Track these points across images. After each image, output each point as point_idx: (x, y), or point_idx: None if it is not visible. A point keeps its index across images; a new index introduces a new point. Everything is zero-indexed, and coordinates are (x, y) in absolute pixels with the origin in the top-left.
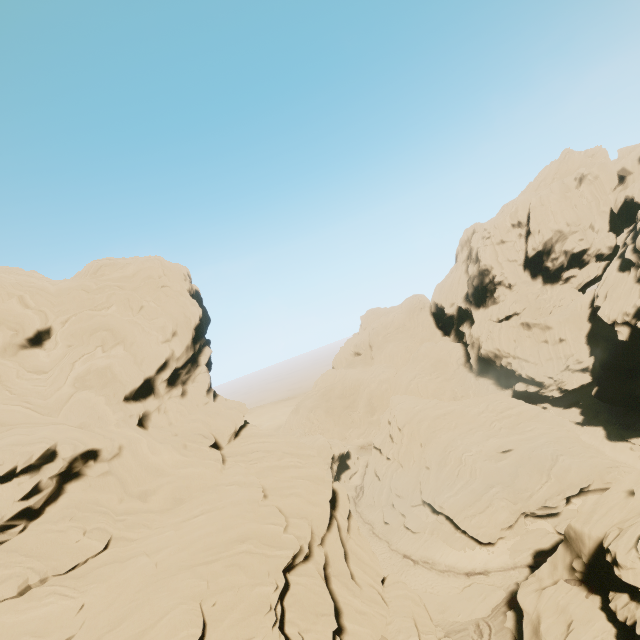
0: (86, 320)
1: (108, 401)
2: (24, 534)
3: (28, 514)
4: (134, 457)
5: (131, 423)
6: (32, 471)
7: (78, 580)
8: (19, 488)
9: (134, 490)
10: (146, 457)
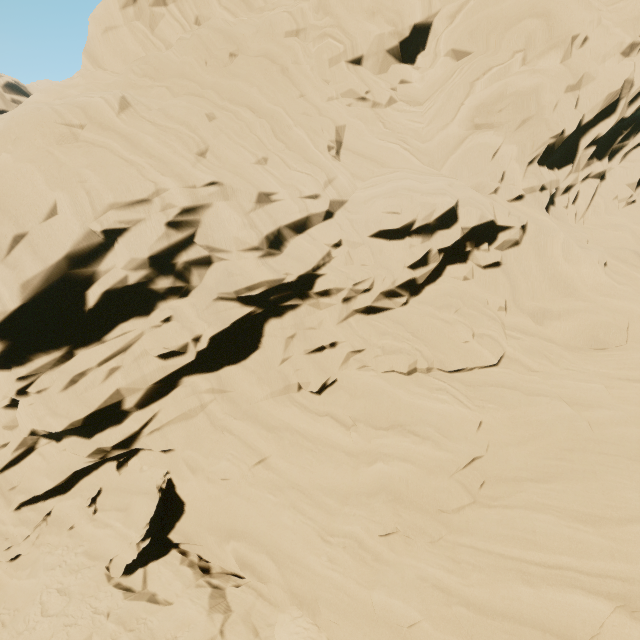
0: (495, 3)
1: (520, 155)
2: (406, 308)
3: (410, 287)
4: (537, 256)
5: (541, 202)
6: (424, 234)
7: (467, 388)
8: (409, 251)
9: (525, 303)
10: (554, 262)
